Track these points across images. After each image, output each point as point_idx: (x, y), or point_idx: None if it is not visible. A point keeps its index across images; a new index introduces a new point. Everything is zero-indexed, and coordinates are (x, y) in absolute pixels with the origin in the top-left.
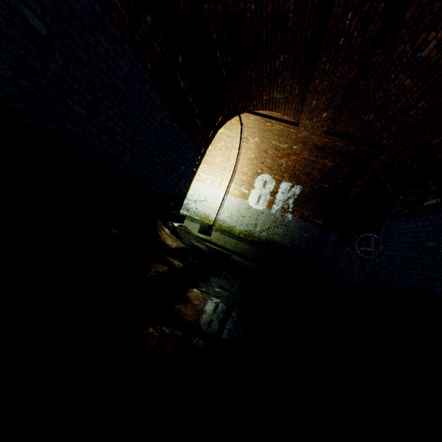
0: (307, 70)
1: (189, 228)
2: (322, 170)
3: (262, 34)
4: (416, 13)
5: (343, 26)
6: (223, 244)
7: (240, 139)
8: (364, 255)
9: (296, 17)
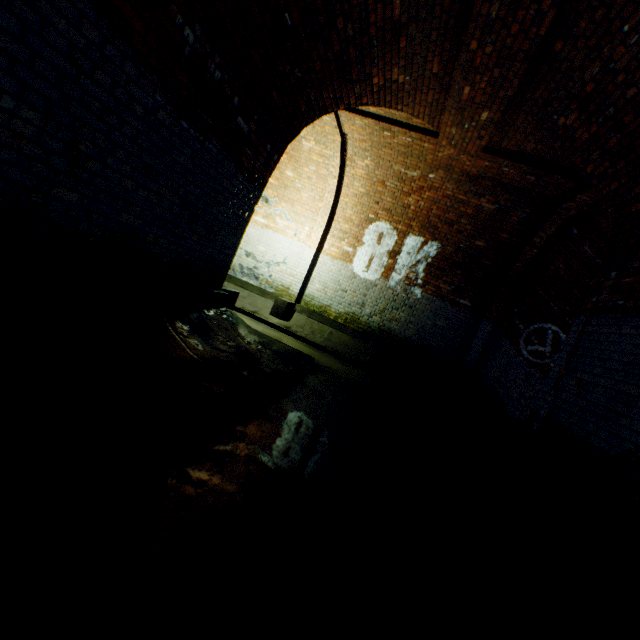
0: (456, 21)
1: (257, 307)
2: (476, 218)
3: None
4: None
5: None
6: (308, 335)
7: (341, 160)
8: (534, 359)
9: None
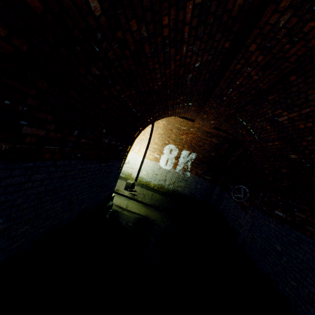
0: (200, 102)
1: (117, 186)
2: (210, 144)
3: (167, 91)
4: (275, 99)
5: (226, 93)
6: (143, 199)
7: None
8: (237, 200)
9: (192, 83)
